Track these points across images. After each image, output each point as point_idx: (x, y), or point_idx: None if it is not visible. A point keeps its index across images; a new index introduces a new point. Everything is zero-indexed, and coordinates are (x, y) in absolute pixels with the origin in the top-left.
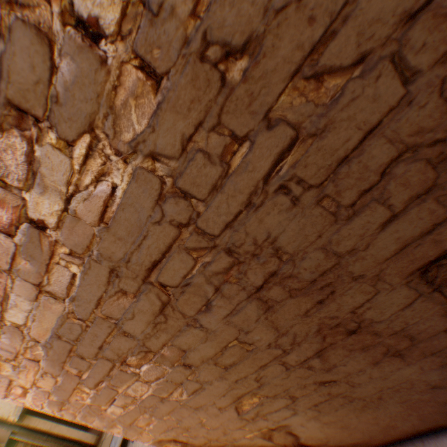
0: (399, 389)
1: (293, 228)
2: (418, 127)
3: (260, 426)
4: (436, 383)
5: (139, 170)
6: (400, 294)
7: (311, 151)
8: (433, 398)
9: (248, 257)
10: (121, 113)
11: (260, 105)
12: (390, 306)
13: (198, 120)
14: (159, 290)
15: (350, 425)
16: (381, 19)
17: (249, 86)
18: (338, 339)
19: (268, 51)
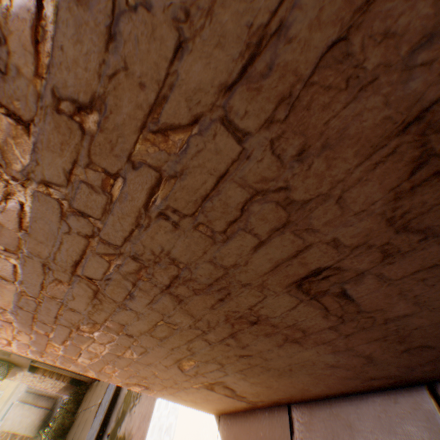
0: (304, 365)
1: (181, 245)
2: (262, 176)
3: (202, 381)
4: (333, 364)
5: (38, 193)
6: (285, 299)
7: (177, 188)
8: (334, 373)
9: (152, 263)
10: (7, 149)
11: (121, 150)
12: (279, 307)
13: (73, 158)
14: (88, 282)
15: (273, 386)
16: (203, 89)
17: (107, 135)
18: (244, 327)
19: (113, 108)
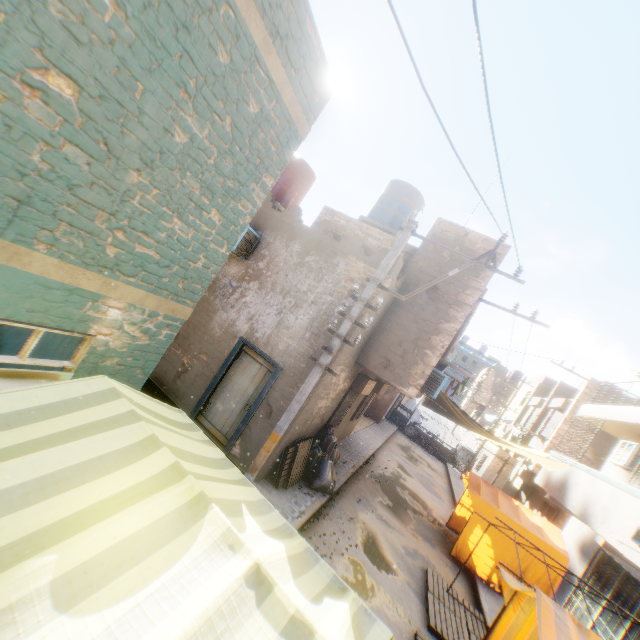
0: None
1: None
2: None
3: None
4: None
5: None
6: None
7: None
8: None
9: None
10: None
11: None
12: None
13: None
14: None
15: None
16: None
17: None
18: None
19: None
